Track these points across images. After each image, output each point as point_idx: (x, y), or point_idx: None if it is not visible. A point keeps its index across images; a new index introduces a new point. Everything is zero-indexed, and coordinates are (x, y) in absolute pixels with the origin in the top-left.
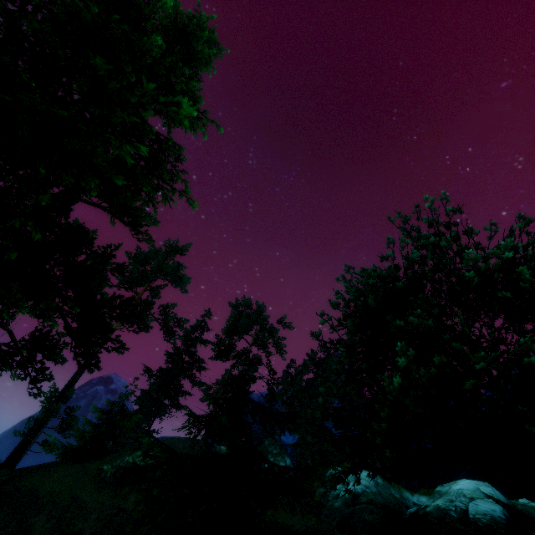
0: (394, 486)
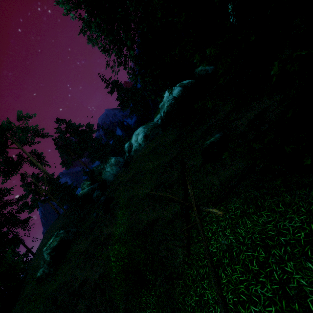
0: (148, 124)
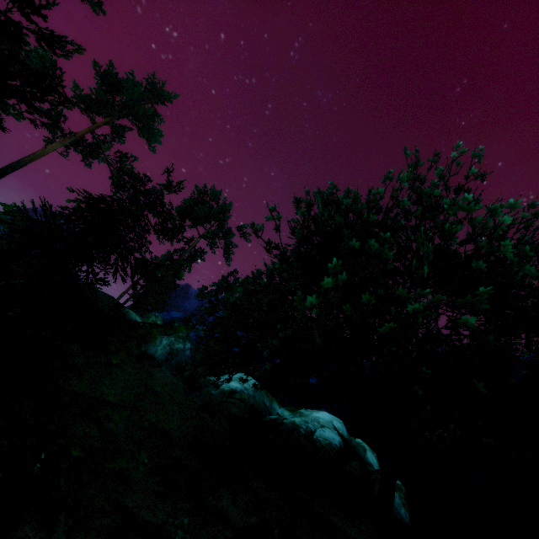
0: (269, 397)
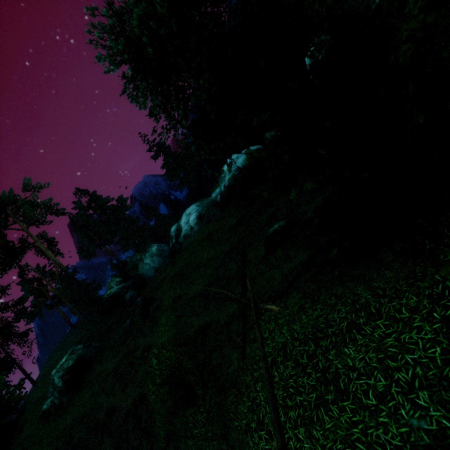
0: (204, 200)
